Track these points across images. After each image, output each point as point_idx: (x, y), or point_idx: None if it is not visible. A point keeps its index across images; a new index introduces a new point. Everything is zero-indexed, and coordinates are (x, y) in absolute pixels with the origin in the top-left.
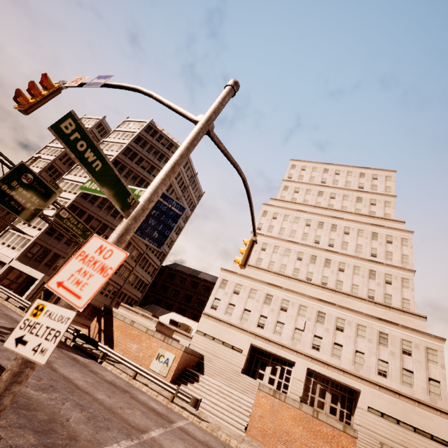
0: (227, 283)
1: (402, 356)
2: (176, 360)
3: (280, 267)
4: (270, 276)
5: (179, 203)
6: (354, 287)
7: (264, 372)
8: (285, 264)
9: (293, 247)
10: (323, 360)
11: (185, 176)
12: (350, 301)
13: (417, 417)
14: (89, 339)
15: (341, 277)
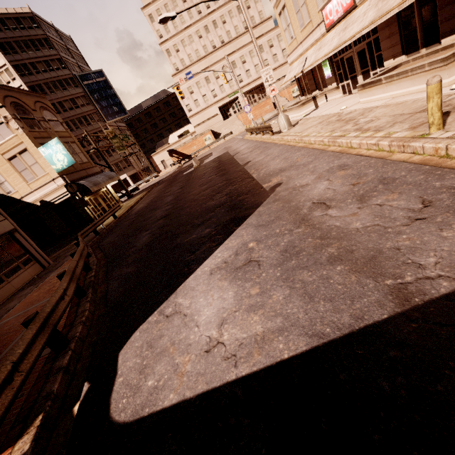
0: (184, 93)
1: (271, 50)
2: (211, 135)
3: (196, 54)
4: (197, 66)
5: (94, 71)
6: (236, 28)
7: (230, 112)
8: (196, 49)
9: (191, 31)
10: (246, 84)
11: (57, 39)
12: (239, 41)
13: (283, 71)
14: (185, 158)
15: (227, 28)
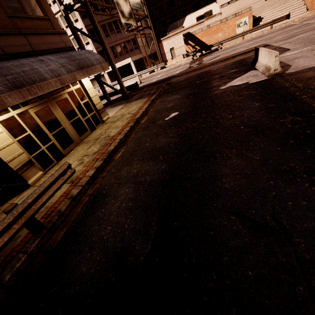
0: None
1: None
2: (250, 18)
3: None
4: None
5: None
6: None
7: None
8: None
9: None
10: None
11: None
12: None
13: None
14: (205, 48)
15: None
